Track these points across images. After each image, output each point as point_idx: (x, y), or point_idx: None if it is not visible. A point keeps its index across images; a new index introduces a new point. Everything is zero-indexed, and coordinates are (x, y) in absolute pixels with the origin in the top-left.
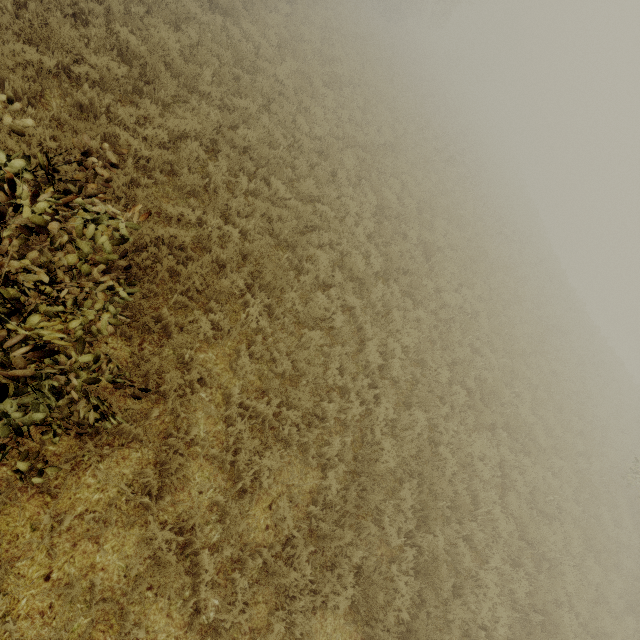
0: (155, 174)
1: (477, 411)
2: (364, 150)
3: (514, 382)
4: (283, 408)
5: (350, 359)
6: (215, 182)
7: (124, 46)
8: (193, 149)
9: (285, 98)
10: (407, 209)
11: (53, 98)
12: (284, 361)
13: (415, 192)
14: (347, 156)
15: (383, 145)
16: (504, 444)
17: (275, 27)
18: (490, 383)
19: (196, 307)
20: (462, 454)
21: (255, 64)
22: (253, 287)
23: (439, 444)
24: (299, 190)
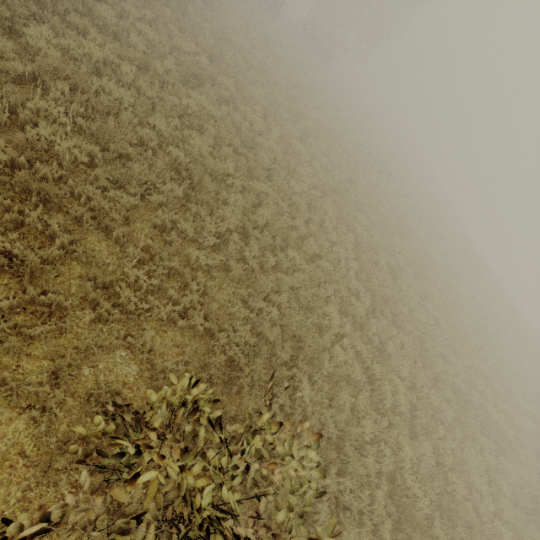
0: (213, 273)
1: (461, 422)
2: (335, 192)
3: (476, 380)
4: (342, 478)
5: (368, 402)
6: (251, 264)
7: (173, 160)
8: (235, 242)
9: (278, 164)
10: (375, 240)
11: (134, 223)
12: (329, 425)
13: (374, 219)
14: (327, 203)
15: (344, 180)
16: (485, 448)
17: (260, 101)
18: (464, 391)
19: (259, 390)
20: (464, 475)
21: (253, 139)
22: (296, 359)
23: (442, 465)
24: (305, 251)
